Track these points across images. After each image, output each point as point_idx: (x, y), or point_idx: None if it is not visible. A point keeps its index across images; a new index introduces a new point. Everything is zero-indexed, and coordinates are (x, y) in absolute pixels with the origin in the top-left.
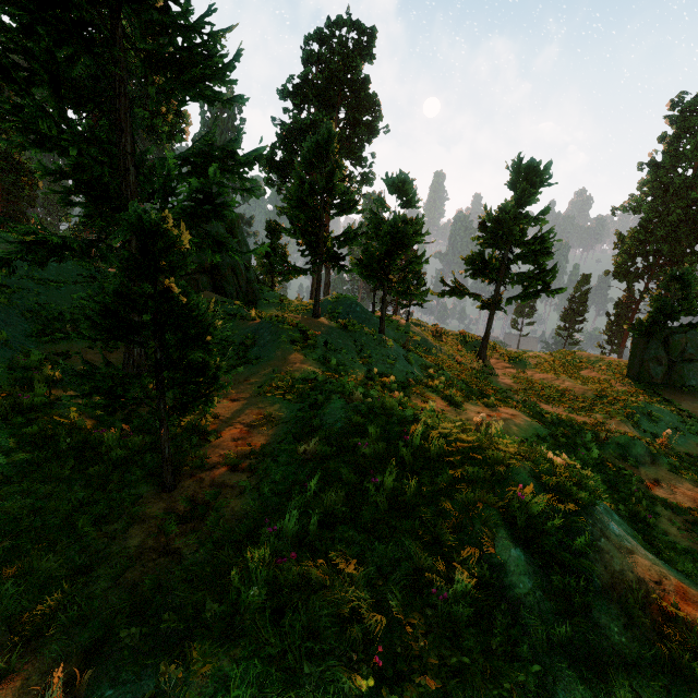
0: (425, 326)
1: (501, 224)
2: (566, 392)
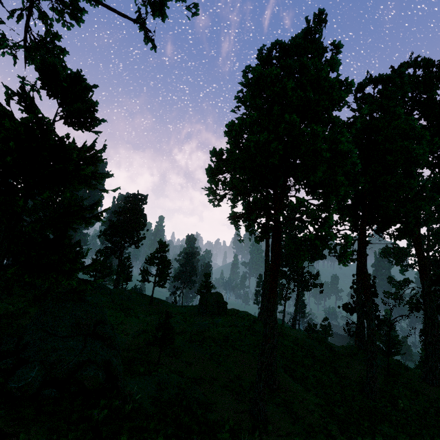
0: (142, 293)
1: (150, 259)
2: (163, 313)
